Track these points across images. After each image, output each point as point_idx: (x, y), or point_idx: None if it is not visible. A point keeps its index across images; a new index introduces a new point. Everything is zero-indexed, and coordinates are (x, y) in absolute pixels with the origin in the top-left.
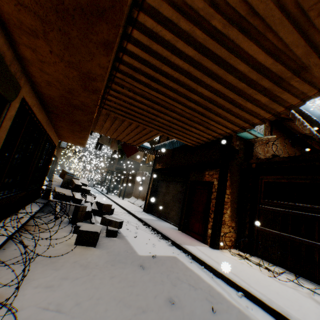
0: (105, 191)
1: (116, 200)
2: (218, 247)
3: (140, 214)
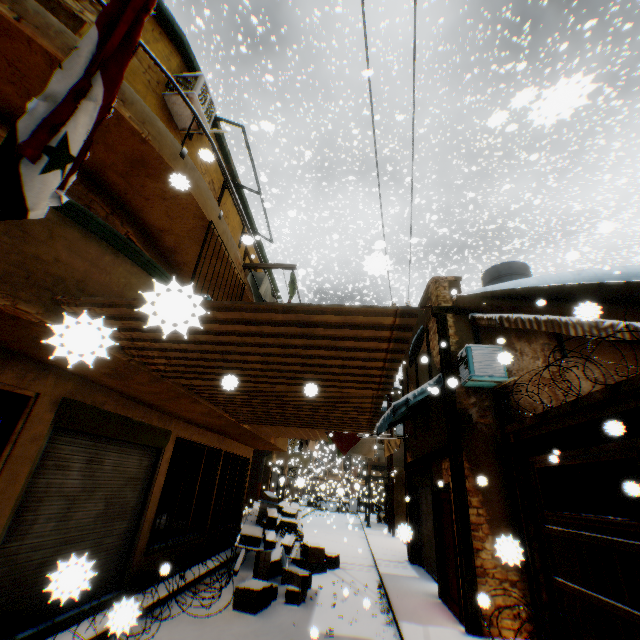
0: (375, 519)
1: (373, 539)
2: (479, 629)
3: (390, 566)
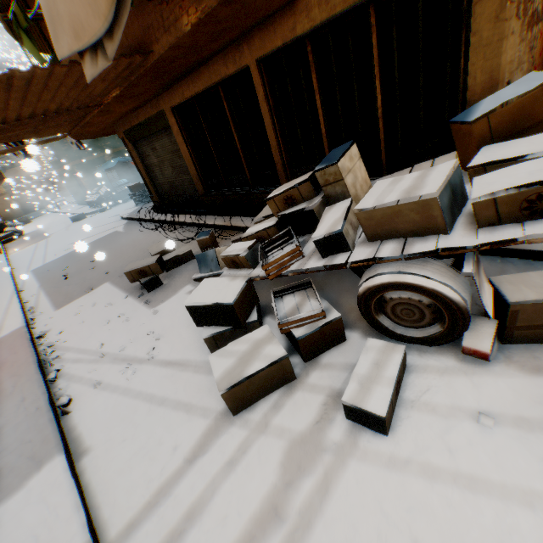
0: None
1: None
2: None
3: None
